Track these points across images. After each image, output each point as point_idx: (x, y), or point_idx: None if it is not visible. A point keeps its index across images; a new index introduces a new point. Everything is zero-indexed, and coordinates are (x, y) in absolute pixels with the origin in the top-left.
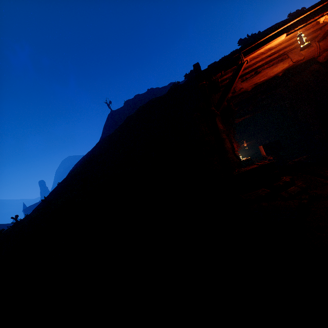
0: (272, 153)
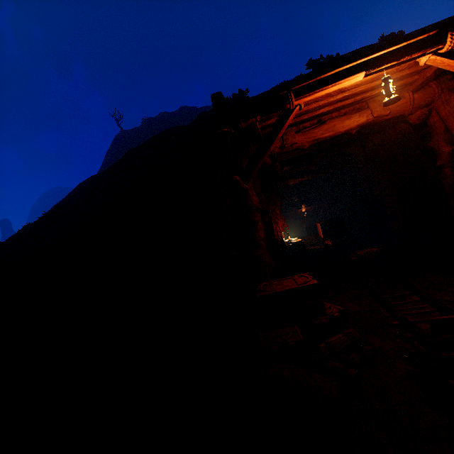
0: (332, 237)
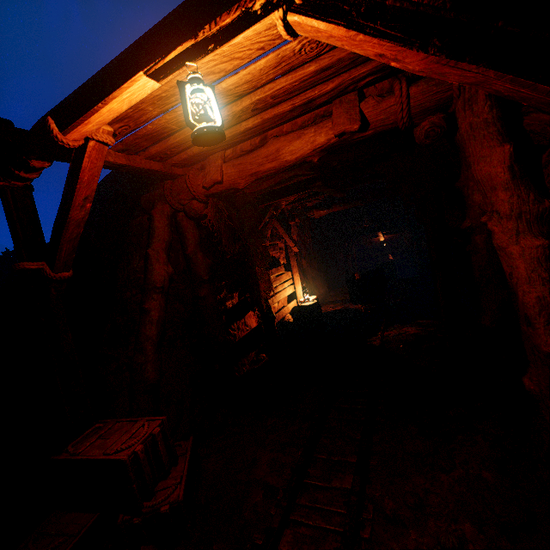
0: (362, 301)
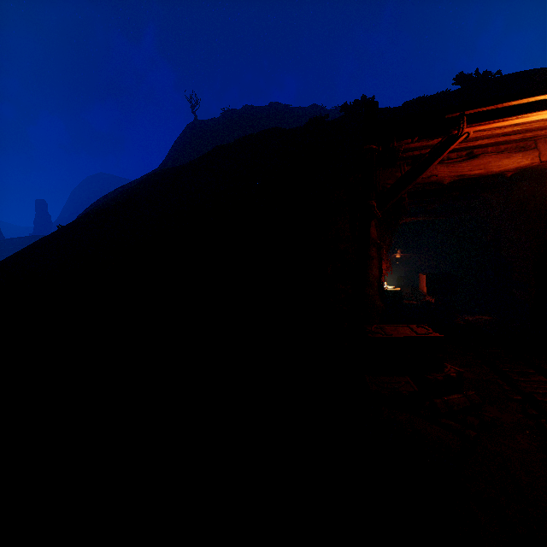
0: (437, 293)
